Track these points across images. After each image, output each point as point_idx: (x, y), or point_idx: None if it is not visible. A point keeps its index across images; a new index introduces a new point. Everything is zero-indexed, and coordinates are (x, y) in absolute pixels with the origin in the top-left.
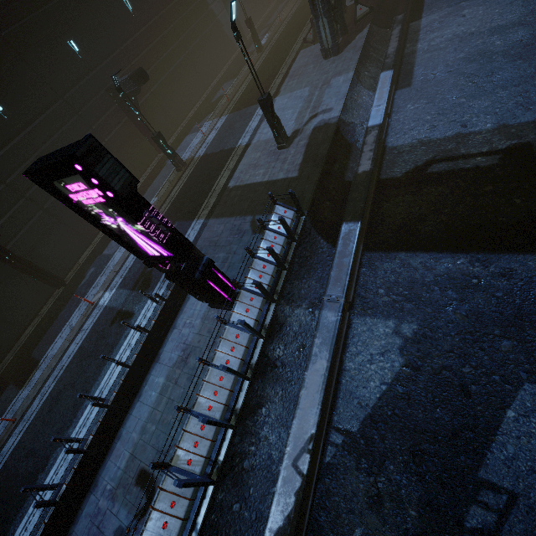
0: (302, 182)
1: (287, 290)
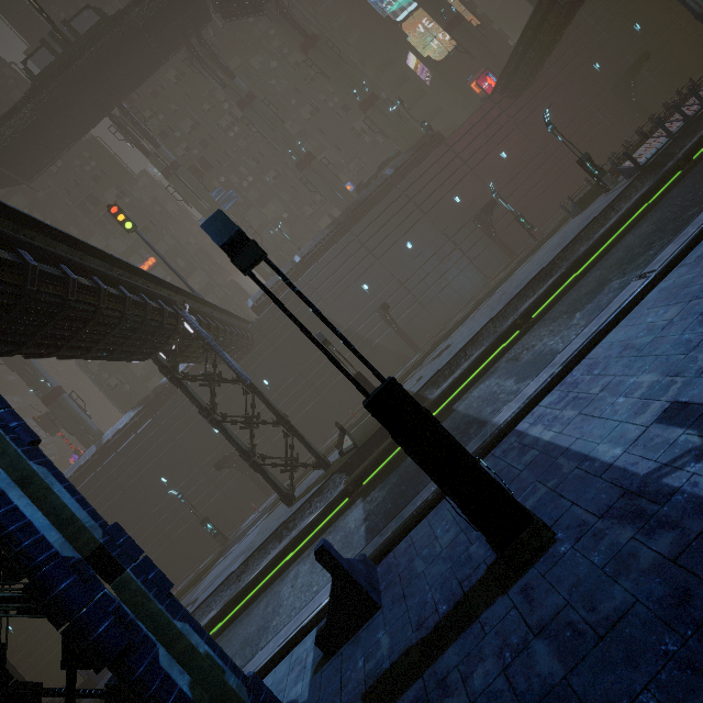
0: None
1: None
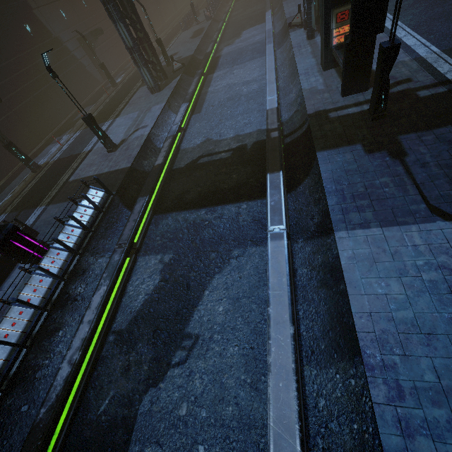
0: (118, 173)
1: (93, 246)
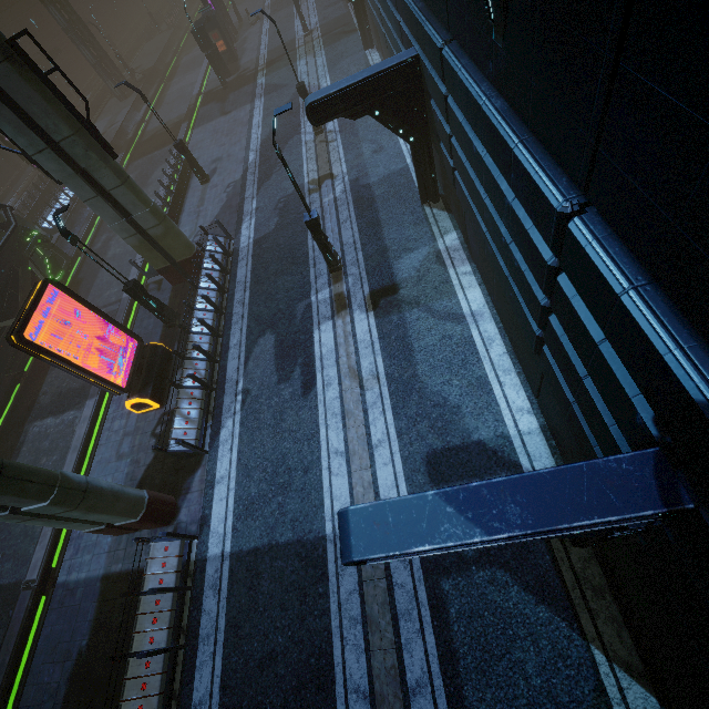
0: None
1: None
